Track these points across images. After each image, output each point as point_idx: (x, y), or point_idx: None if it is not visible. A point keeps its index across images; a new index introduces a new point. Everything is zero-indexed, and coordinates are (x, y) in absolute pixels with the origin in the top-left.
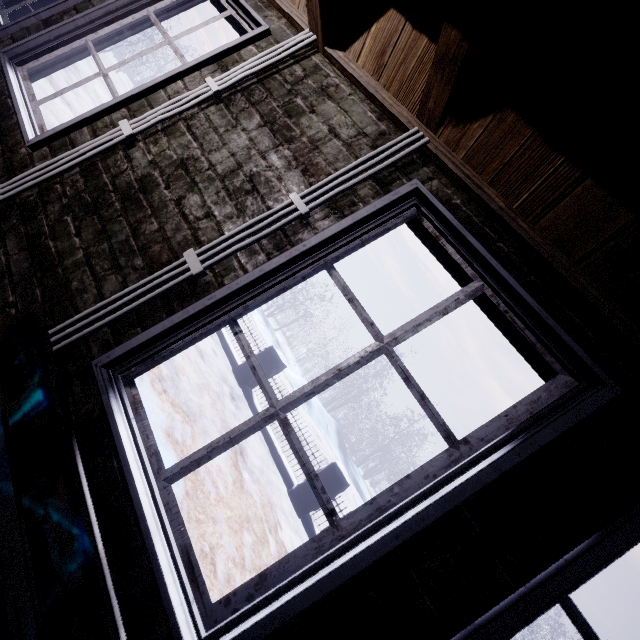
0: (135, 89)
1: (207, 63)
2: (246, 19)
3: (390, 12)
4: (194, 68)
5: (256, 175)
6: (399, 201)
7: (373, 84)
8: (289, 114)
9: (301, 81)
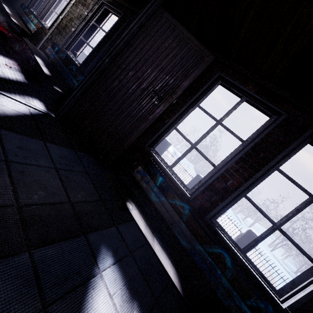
0: (61, 11)
1: (71, 0)
2: None
3: None
4: (69, 2)
5: (81, 14)
6: (101, 5)
7: None
8: (85, 1)
9: None
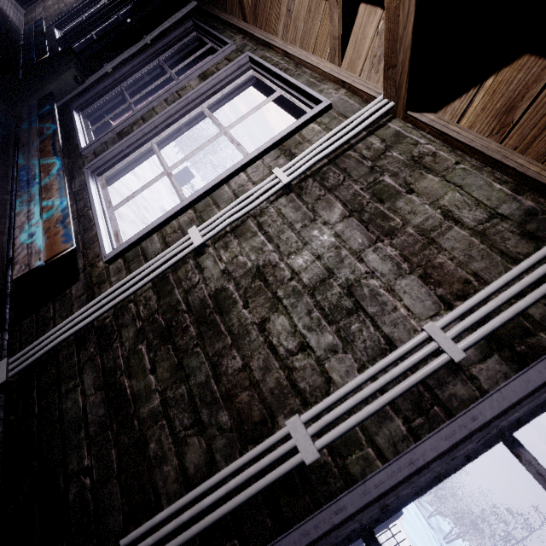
0: (200, 189)
1: (268, 150)
2: (299, 97)
3: (523, 59)
4: (256, 158)
5: (355, 285)
6: None
7: (495, 147)
8: (379, 197)
9: (383, 154)
